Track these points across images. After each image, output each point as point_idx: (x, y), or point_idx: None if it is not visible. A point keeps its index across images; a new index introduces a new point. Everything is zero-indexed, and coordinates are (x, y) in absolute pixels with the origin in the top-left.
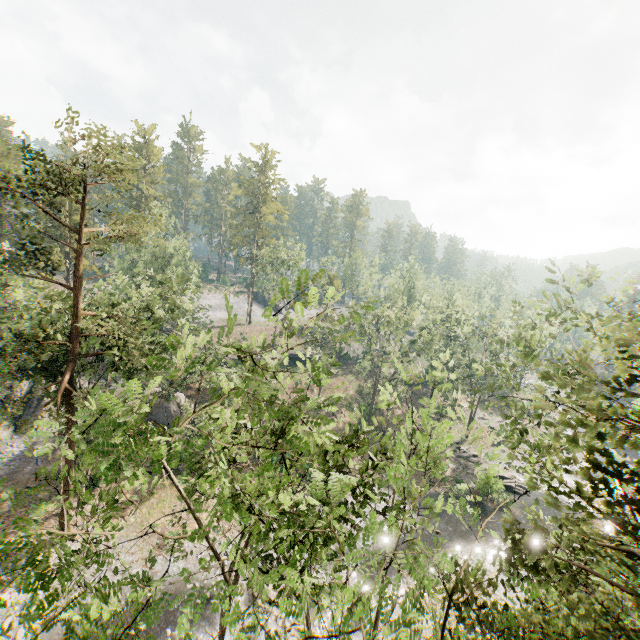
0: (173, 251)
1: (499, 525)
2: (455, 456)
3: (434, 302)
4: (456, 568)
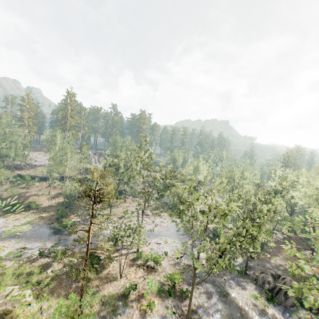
0: (8, 132)
1: (54, 238)
2: (88, 218)
3: (109, 152)
4: (3, 244)
